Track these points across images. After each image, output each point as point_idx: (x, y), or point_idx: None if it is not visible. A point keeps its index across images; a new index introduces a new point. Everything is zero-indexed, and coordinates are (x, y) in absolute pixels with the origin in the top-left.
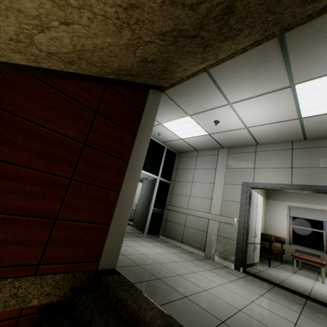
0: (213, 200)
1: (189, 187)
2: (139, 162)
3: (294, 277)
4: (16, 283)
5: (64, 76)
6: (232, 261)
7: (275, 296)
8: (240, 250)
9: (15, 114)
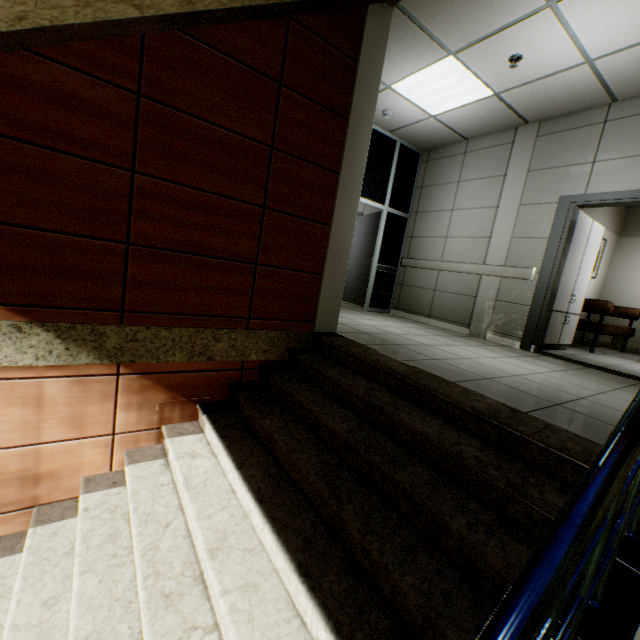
0: (493, 239)
1: (446, 221)
2: (356, 173)
3: (637, 365)
4: (232, 335)
5: (224, 19)
6: (517, 338)
7: (583, 374)
8: (536, 319)
9: (178, 109)
